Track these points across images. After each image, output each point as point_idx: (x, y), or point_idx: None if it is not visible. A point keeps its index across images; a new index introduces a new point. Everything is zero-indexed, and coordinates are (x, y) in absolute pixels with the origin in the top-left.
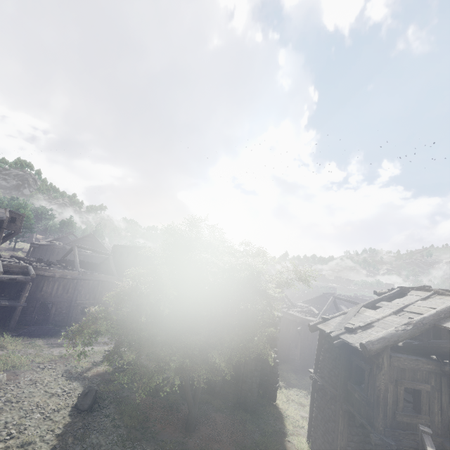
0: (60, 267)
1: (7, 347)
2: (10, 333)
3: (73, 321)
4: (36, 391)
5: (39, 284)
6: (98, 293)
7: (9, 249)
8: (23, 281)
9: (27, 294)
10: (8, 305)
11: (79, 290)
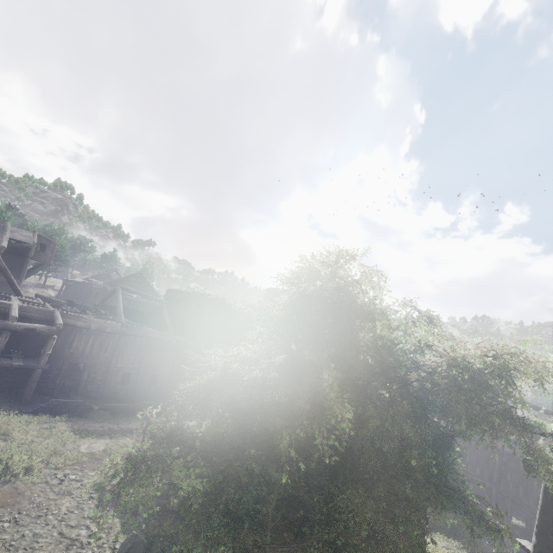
0: (98, 315)
1: (13, 435)
2: (22, 408)
3: (111, 392)
4: (44, 534)
5: (67, 337)
6: (146, 355)
7: (38, 286)
8: (45, 333)
9: (50, 351)
10: (23, 366)
11: (121, 348)
